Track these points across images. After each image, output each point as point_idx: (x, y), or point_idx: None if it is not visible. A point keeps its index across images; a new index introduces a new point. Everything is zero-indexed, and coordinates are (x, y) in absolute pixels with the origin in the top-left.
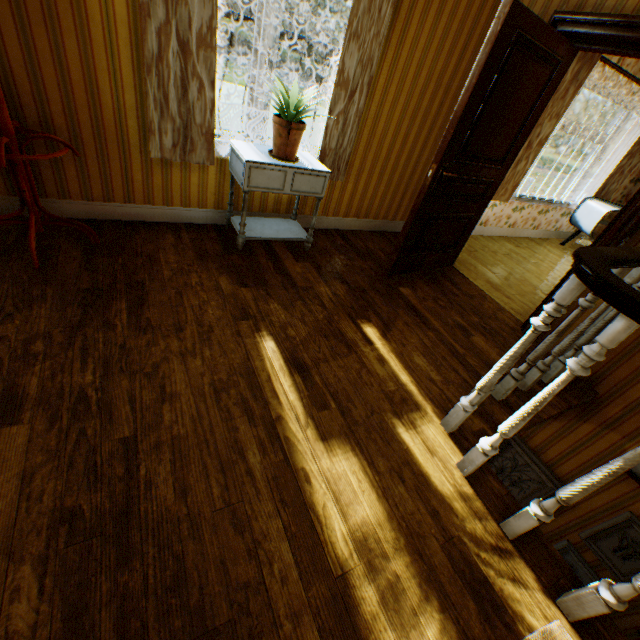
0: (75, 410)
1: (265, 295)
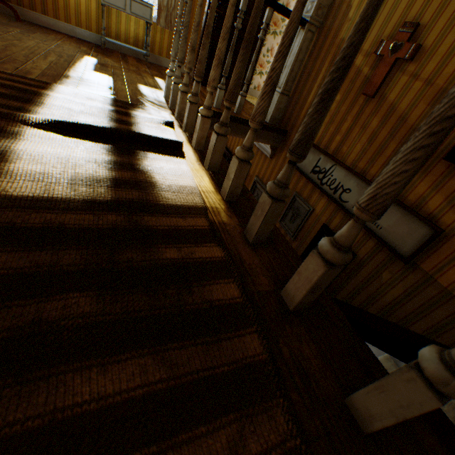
0: None
1: (105, 57)
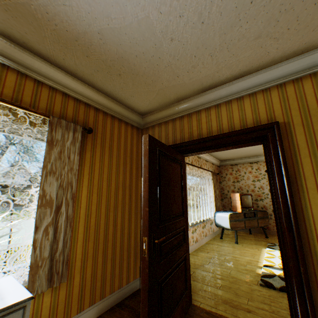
0: None
1: None
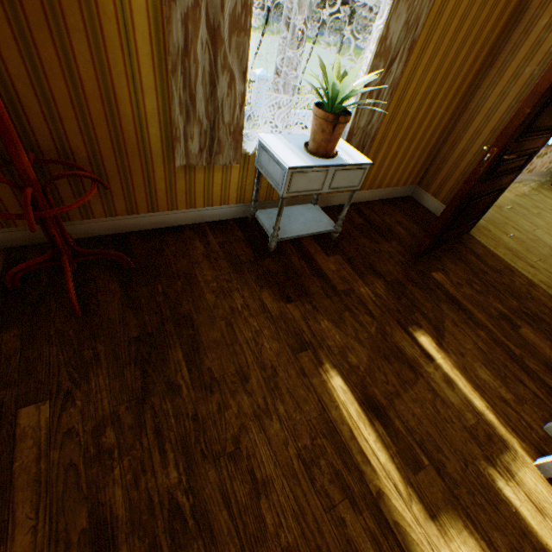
0: (171, 531)
1: (311, 310)
